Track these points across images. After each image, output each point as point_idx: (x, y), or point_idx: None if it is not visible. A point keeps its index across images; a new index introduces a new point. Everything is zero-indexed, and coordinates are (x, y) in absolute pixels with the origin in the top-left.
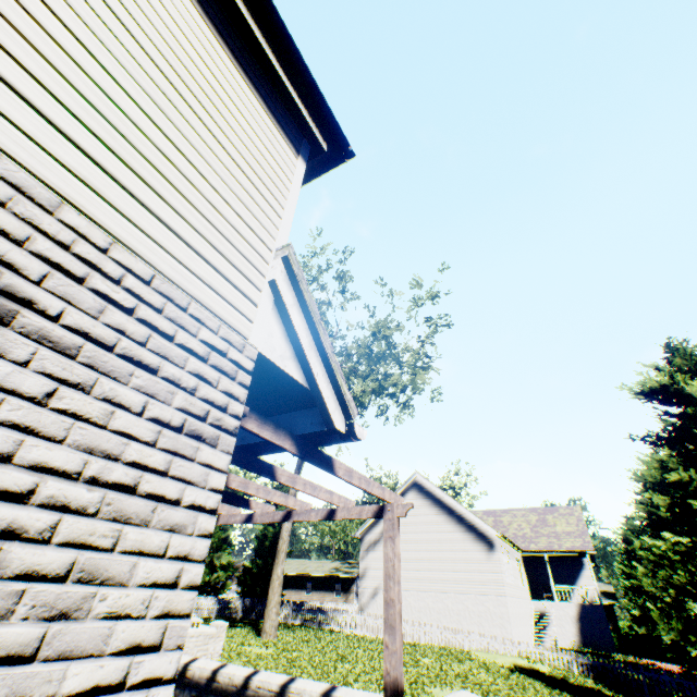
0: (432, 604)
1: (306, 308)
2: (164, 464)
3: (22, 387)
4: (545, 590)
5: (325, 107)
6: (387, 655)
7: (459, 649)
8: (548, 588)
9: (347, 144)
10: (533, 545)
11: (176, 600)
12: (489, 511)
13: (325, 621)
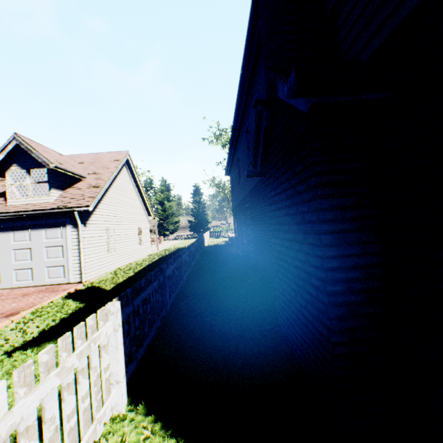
0: None
1: None
2: None
3: None
4: None
5: None
6: None
7: None
8: None
9: None
10: None
11: None
12: None
13: None
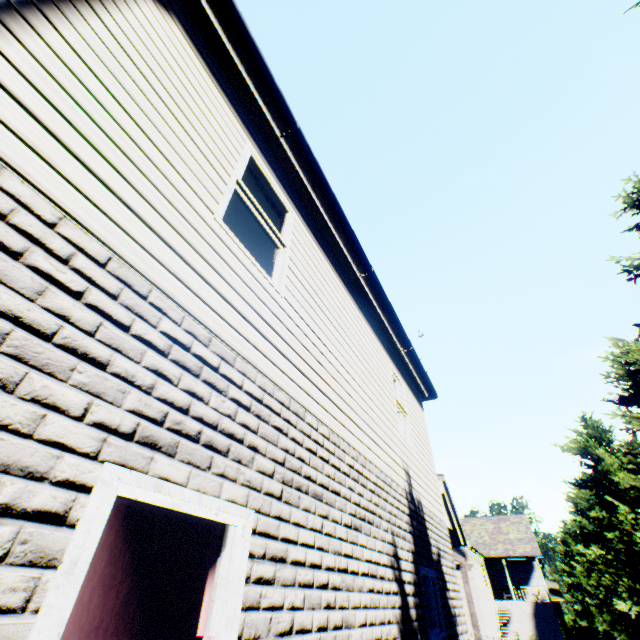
0: None
1: (450, 498)
2: (454, 580)
3: (445, 570)
4: (504, 591)
5: (432, 387)
6: (476, 638)
7: None
8: (507, 589)
9: (436, 394)
10: (492, 551)
11: (464, 618)
12: None
13: None
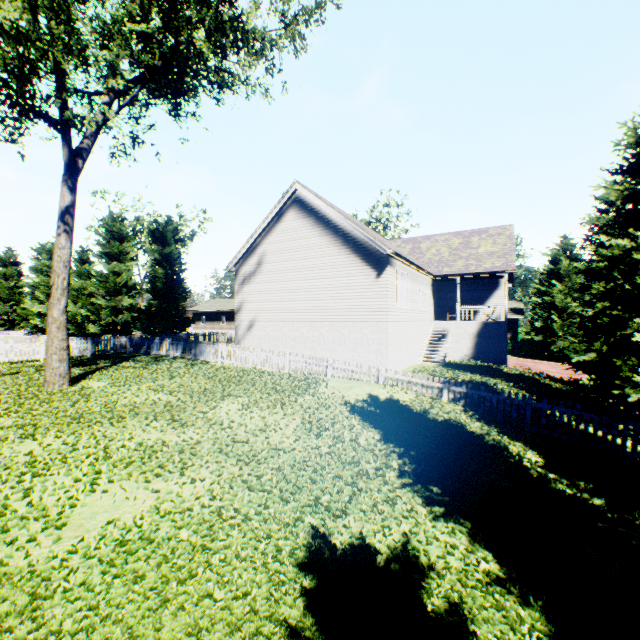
0: (307, 334)
1: None
2: None
3: None
4: (450, 312)
5: None
6: None
7: (314, 380)
8: (454, 310)
9: None
10: (447, 269)
11: None
12: (409, 239)
13: (199, 354)
